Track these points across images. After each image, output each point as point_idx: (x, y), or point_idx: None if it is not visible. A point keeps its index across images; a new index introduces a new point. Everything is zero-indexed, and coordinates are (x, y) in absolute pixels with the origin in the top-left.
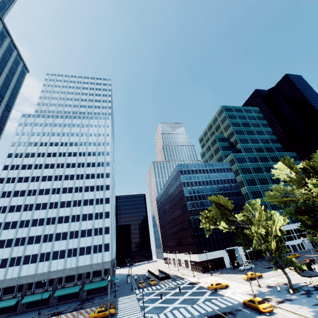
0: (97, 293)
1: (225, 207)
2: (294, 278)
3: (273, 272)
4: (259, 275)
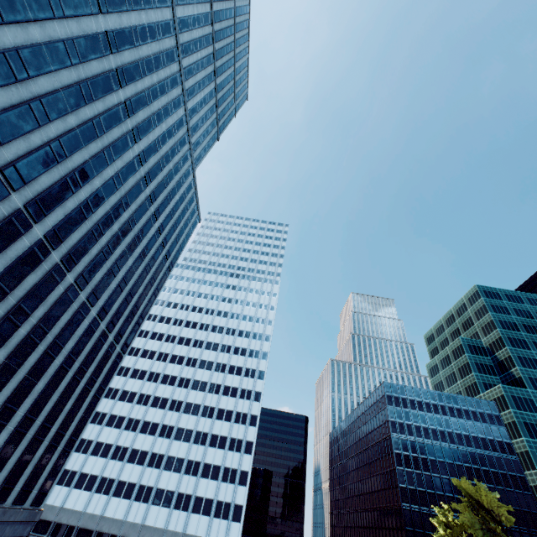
0: None
1: (493, 517)
2: None
3: None
4: None
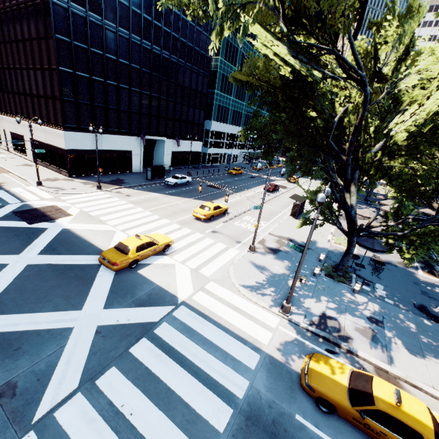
0: None
1: None
2: (287, 223)
3: (233, 199)
4: (225, 210)
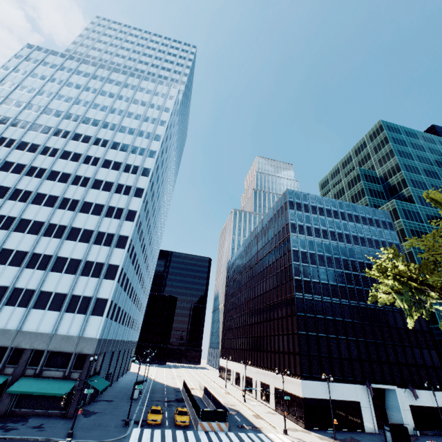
0: (42, 407)
1: None
2: None
3: None
4: None
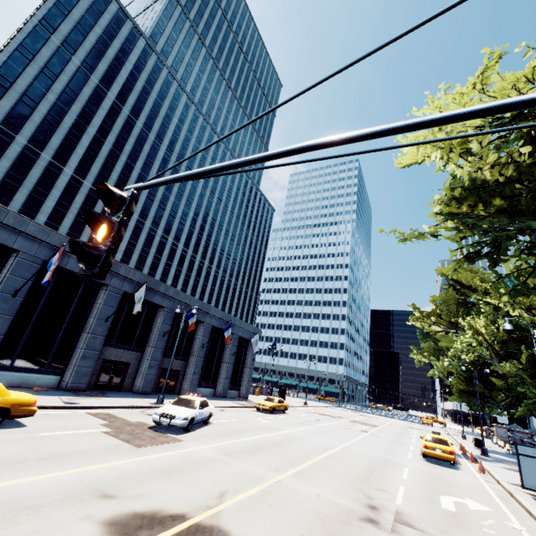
0: None
1: None
2: None
3: None
4: None
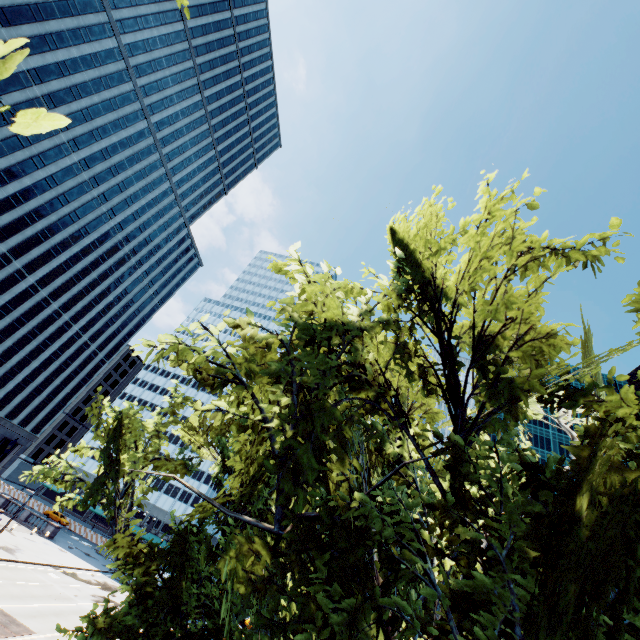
0: None
1: None
2: None
3: None
4: None
